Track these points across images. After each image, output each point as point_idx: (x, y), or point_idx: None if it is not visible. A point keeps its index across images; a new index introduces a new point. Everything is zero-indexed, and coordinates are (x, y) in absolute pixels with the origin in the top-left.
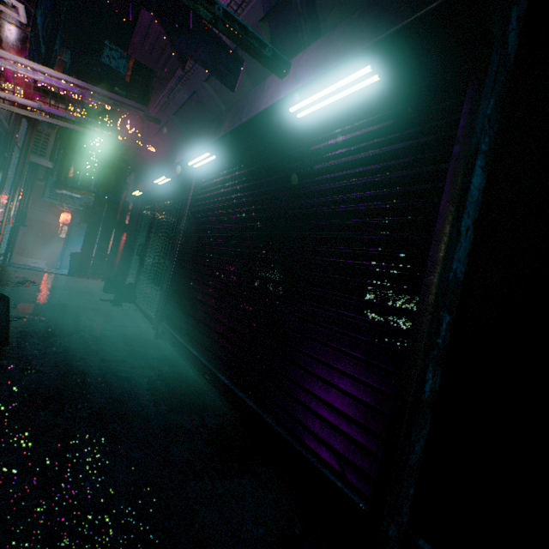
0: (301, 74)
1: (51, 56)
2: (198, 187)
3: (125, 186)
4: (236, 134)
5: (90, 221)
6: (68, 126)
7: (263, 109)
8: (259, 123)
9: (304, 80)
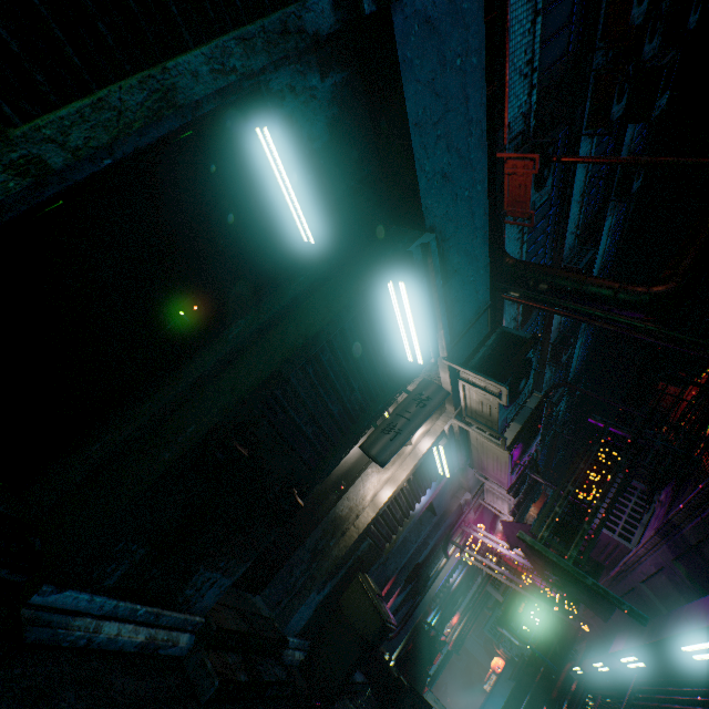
0: (681, 621)
1: (534, 495)
2: (634, 693)
3: (571, 652)
4: (651, 648)
5: (517, 680)
6: (516, 588)
7: (661, 636)
8: (666, 647)
9: (681, 628)
